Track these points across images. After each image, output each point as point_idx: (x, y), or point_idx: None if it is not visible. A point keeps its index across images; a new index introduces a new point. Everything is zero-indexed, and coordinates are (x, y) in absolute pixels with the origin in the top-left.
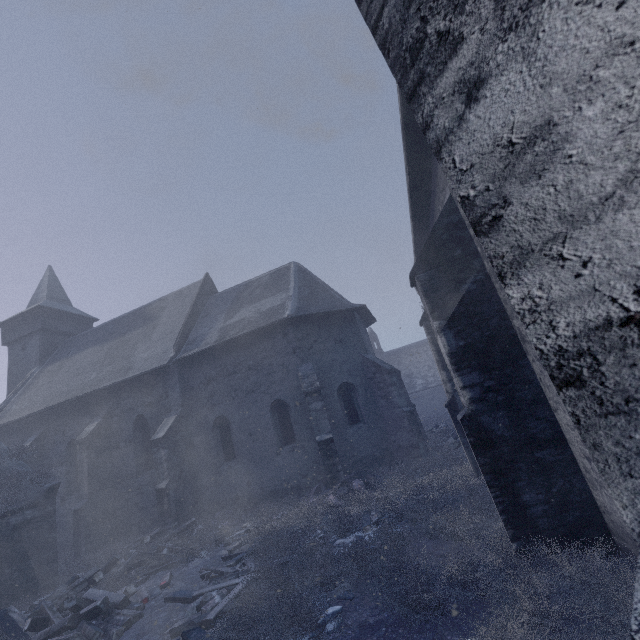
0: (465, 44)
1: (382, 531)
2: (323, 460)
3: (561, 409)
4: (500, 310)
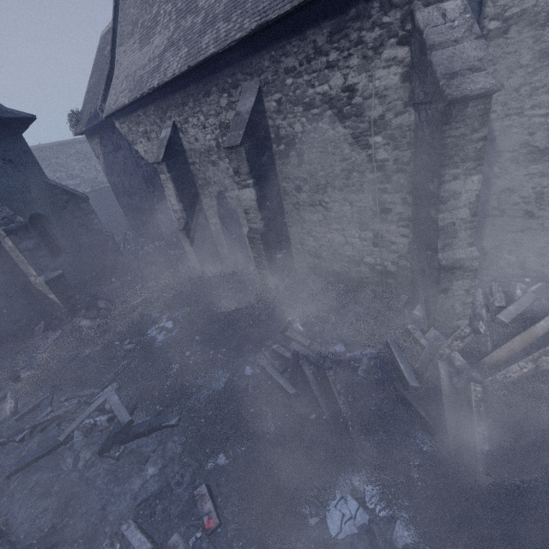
0: (459, 169)
1: (187, 314)
2: (57, 296)
3: (296, 226)
4: (276, 176)
